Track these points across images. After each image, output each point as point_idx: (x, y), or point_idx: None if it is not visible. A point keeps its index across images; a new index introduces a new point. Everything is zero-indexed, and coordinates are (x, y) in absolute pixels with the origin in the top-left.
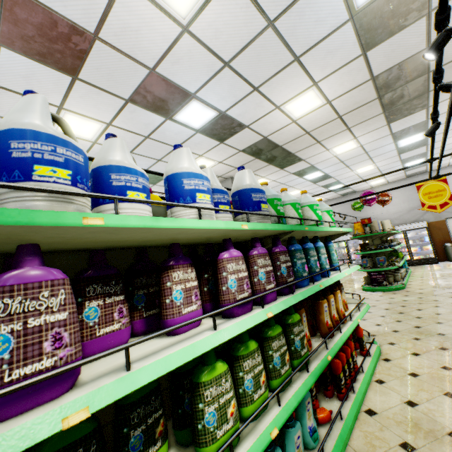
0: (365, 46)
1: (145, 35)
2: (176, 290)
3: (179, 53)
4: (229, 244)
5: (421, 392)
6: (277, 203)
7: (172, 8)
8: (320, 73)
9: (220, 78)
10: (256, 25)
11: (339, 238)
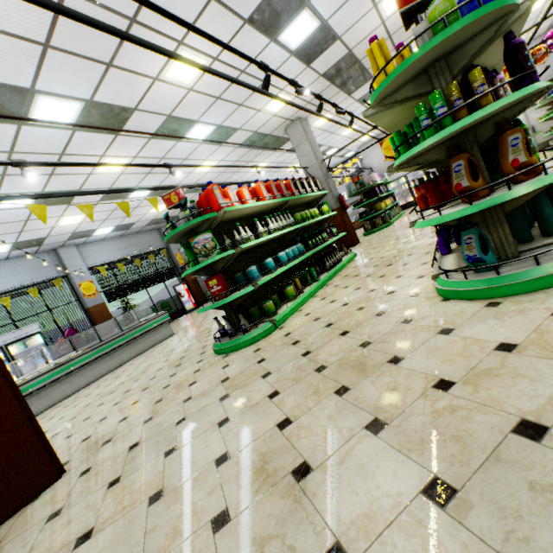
0: None
1: None
2: (501, 88)
3: None
4: (497, 72)
5: None
6: None
7: None
8: None
9: None
10: None
11: (397, 174)
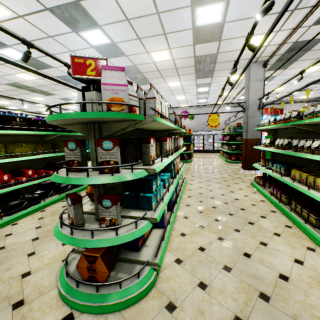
0: None
1: None
2: None
3: None
4: None
5: None
6: None
7: None
8: None
9: None
10: None
11: None
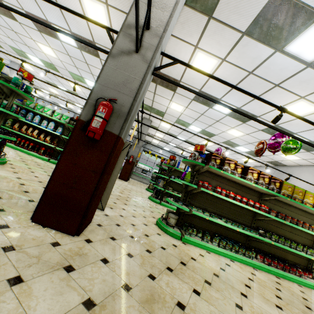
0: (96, 56)
1: (58, 63)
2: None
3: (66, 66)
4: None
5: (21, 153)
6: (28, 101)
7: (54, 57)
8: (100, 67)
9: (81, 71)
10: (68, 56)
11: None
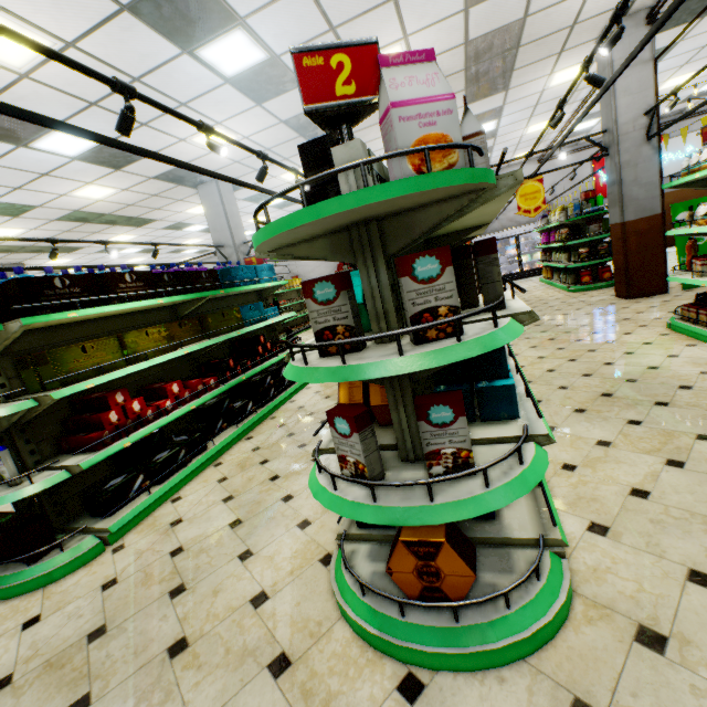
0: (10, 216)
1: None
2: None
3: None
4: None
5: None
6: None
7: None
8: None
9: None
10: None
11: None
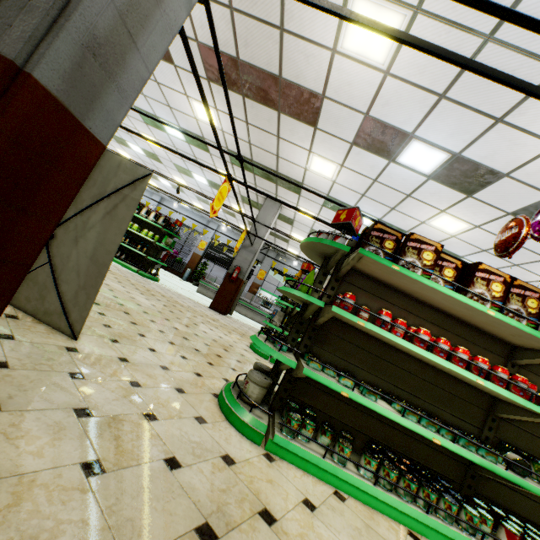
0: (168, 61)
1: None
2: None
3: None
4: None
5: None
6: None
7: None
8: (178, 87)
9: (152, 104)
10: None
11: None
